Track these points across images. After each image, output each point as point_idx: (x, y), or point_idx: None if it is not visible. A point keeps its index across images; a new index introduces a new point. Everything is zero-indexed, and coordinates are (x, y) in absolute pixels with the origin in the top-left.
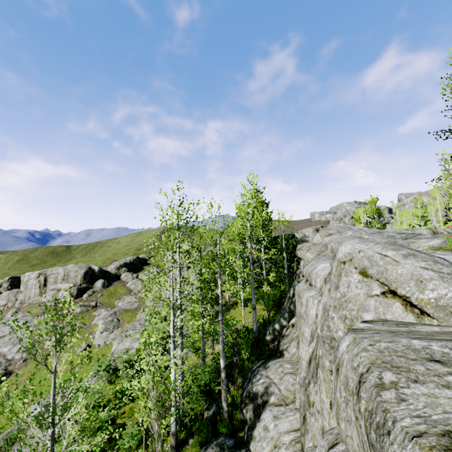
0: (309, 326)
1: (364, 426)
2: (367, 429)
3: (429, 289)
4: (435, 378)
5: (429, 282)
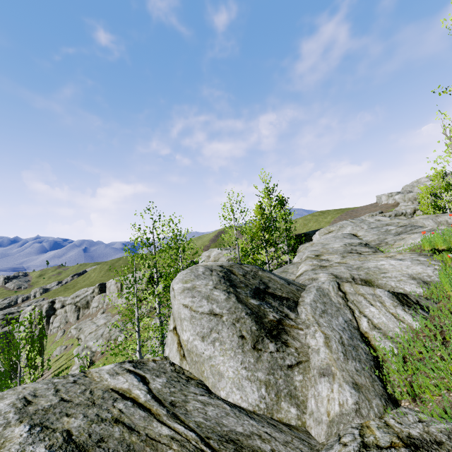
0: None
1: None
2: None
3: (184, 329)
4: None
5: (183, 322)
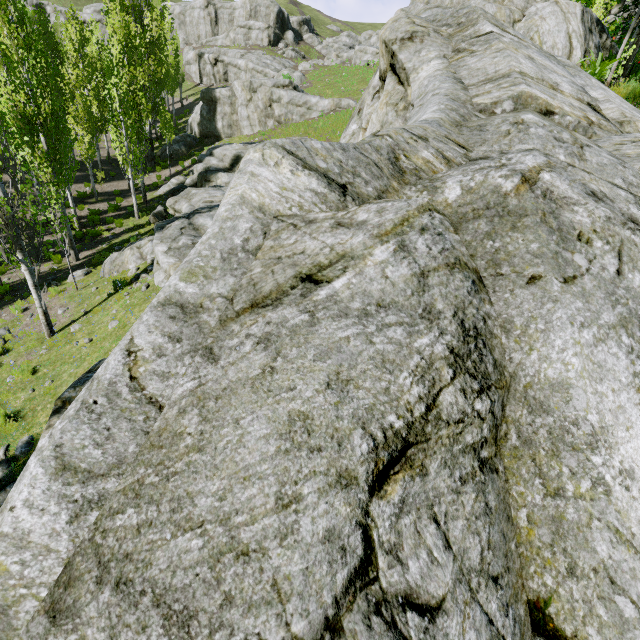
0: None
1: None
2: None
3: None
4: None
5: None
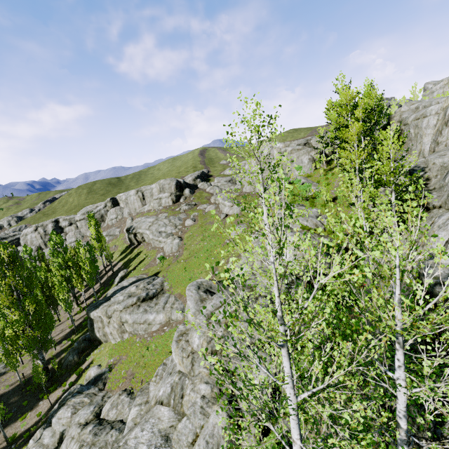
0: (431, 128)
1: None
2: None
3: None
4: None
5: None
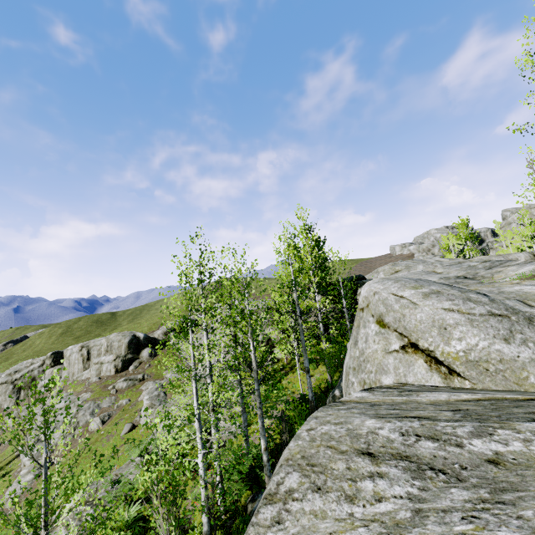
0: None
1: None
2: None
3: (456, 338)
4: (346, 484)
5: (454, 329)
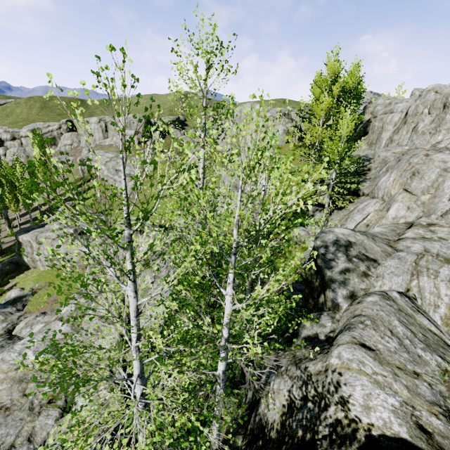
0: (392, 125)
1: (444, 98)
2: (445, 97)
3: None
4: None
5: None
